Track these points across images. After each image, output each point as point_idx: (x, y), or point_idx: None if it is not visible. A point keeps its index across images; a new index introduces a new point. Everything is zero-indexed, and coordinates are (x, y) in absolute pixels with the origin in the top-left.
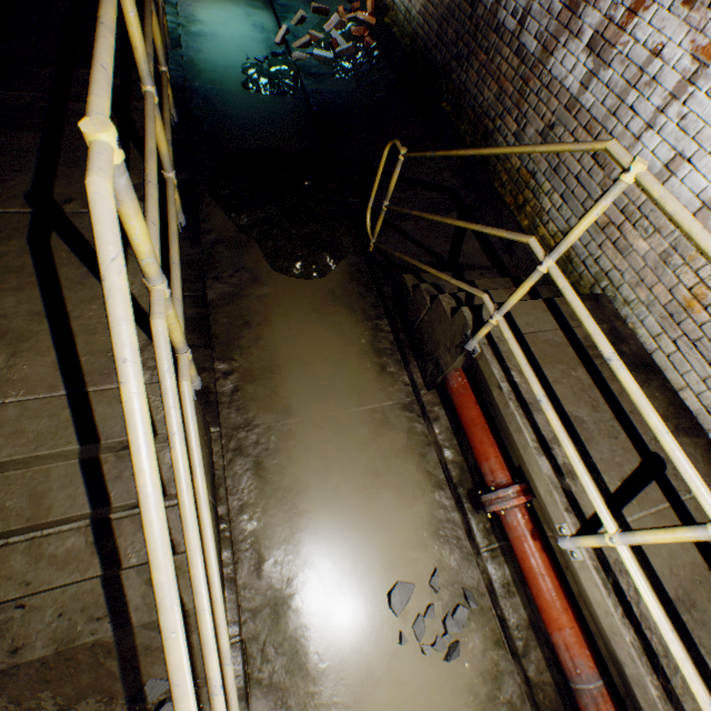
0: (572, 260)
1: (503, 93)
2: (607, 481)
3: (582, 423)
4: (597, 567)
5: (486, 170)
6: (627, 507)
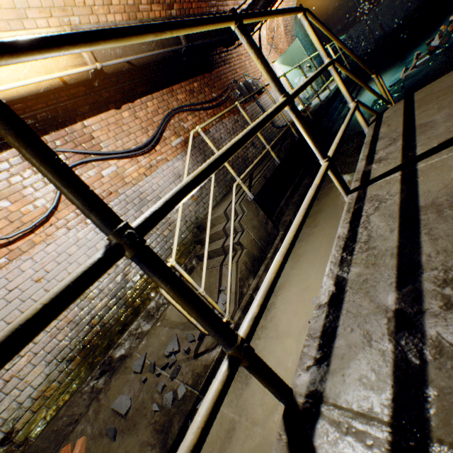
0: None
1: None
2: (418, 150)
3: (428, 124)
4: (351, 202)
5: None
6: (428, 158)
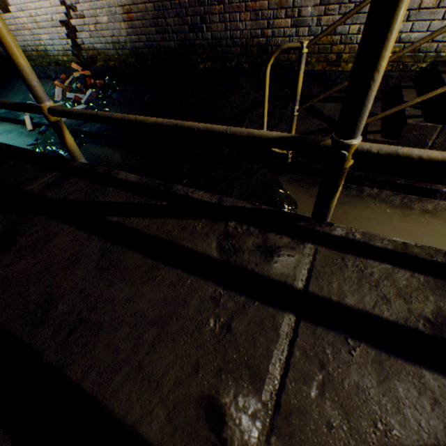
0: (420, 49)
1: (259, 11)
2: None
3: None
4: None
5: (280, 68)
6: None
